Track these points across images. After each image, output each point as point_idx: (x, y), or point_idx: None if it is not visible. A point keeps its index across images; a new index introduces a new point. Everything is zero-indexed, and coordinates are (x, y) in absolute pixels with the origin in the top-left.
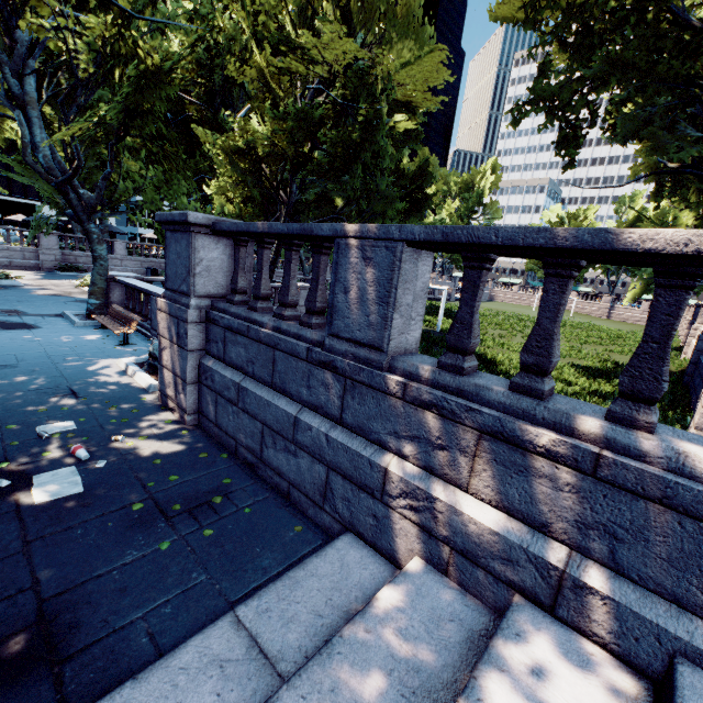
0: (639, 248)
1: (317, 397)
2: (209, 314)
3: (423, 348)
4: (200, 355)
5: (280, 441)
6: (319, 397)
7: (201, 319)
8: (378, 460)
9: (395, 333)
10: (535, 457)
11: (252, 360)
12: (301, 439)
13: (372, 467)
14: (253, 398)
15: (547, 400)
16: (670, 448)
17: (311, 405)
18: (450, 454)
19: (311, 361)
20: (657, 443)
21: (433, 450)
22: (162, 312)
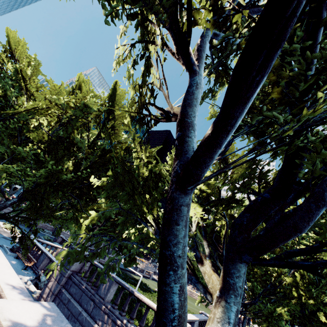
0: (135, 295)
1: (88, 307)
2: (70, 276)
3: (122, 302)
4: (61, 286)
5: (73, 318)
6: (88, 307)
7: (68, 276)
8: (94, 325)
9: (107, 297)
10: (117, 326)
11: (76, 293)
12: (79, 318)
13: (92, 326)
14: (72, 304)
15: (123, 316)
16: (130, 326)
17: (85, 309)
18: (106, 324)
19: (90, 298)
20: (130, 325)
21: (104, 324)
22: (57, 270)
